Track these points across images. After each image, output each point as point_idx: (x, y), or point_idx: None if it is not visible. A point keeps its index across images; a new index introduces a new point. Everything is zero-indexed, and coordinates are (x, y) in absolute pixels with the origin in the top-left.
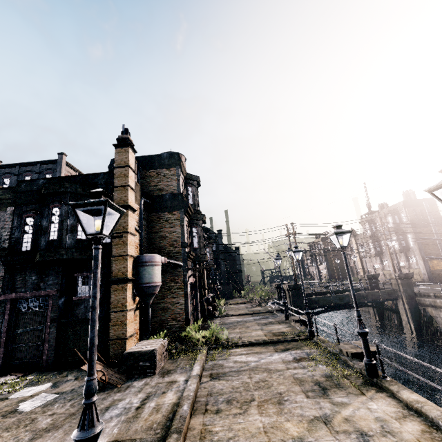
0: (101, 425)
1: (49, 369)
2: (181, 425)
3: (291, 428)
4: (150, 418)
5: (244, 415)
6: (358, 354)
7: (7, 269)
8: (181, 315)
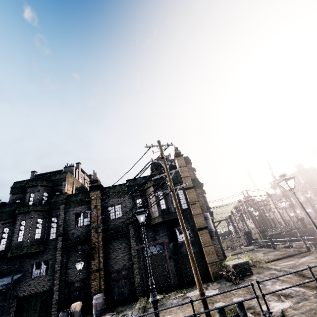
0: None
1: (177, 288)
2: None
3: None
4: (293, 279)
5: None
6: None
7: (134, 230)
8: (219, 251)
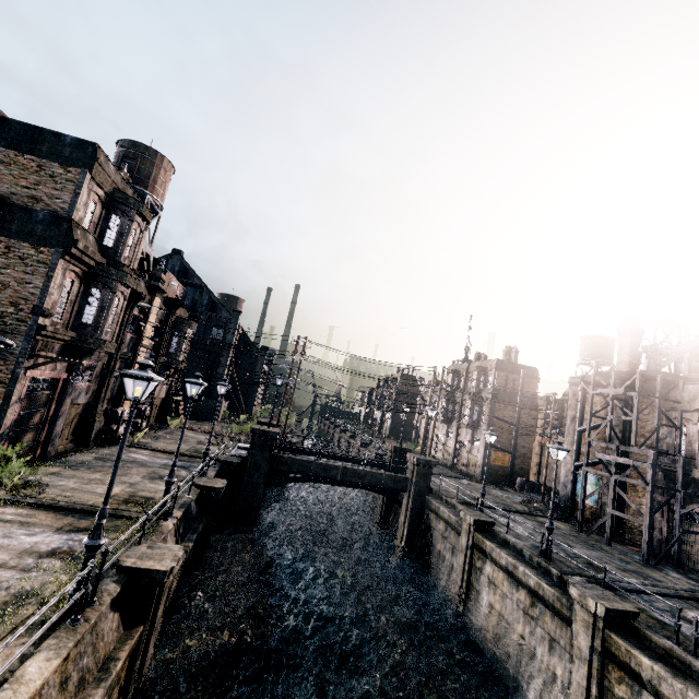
0: None
1: None
2: None
3: None
4: None
5: None
6: (129, 569)
7: None
8: None
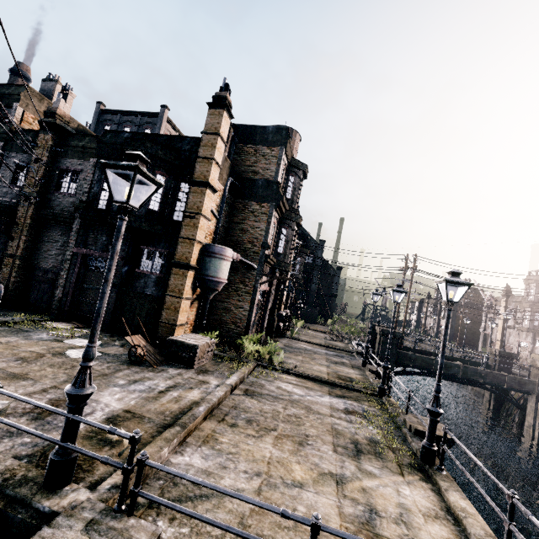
0: (92, 388)
1: (104, 330)
2: (189, 422)
3: (297, 471)
4: (167, 405)
5: (257, 439)
6: (424, 433)
7: (83, 223)
8: (243, 321)
